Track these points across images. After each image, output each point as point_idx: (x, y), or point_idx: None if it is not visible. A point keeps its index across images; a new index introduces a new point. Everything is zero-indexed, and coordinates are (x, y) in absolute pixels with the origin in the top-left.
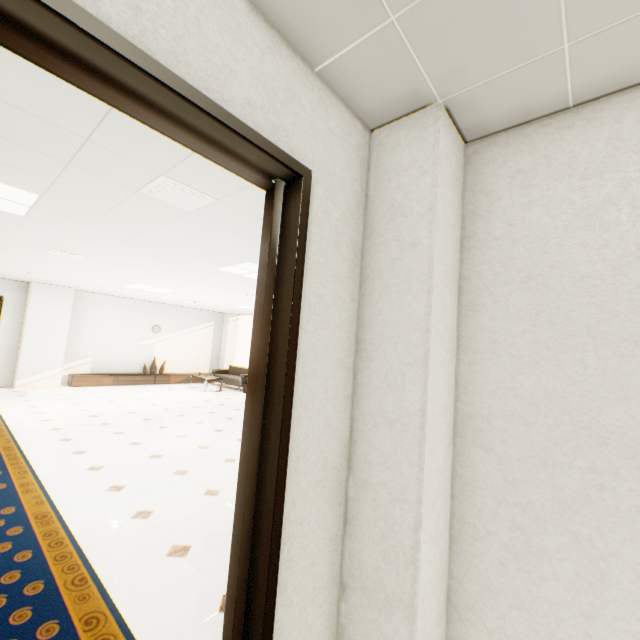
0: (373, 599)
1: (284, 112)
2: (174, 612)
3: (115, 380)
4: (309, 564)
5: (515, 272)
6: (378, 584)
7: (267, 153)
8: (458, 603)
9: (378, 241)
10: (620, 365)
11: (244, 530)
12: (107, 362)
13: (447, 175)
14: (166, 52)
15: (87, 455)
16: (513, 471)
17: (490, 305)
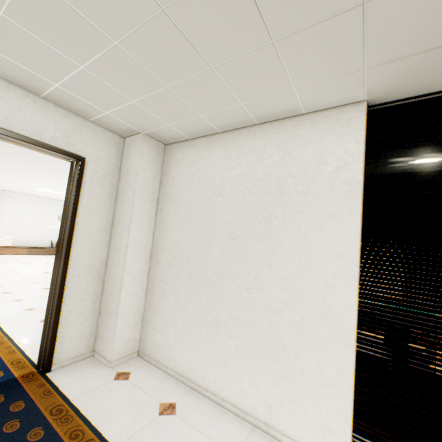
0: (108, 314)
1: (72, 138)
2: (36, 336)
3: (30, 251)
4: (81, 300)
5: (172, 197)
6: (110, 309)
7: (62, 154)
8: (146, 319)
9: (123, 183)
10: (190, 231)
11: (51, 283)
12: (24, 239)
13: (149, 159)
14: (18, 128)
15: (3, 287)
16: (164, 269)
17: (165, 209)
